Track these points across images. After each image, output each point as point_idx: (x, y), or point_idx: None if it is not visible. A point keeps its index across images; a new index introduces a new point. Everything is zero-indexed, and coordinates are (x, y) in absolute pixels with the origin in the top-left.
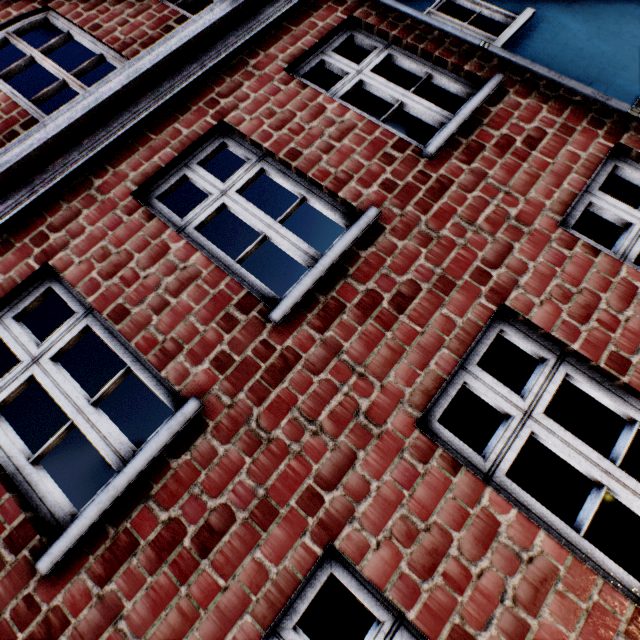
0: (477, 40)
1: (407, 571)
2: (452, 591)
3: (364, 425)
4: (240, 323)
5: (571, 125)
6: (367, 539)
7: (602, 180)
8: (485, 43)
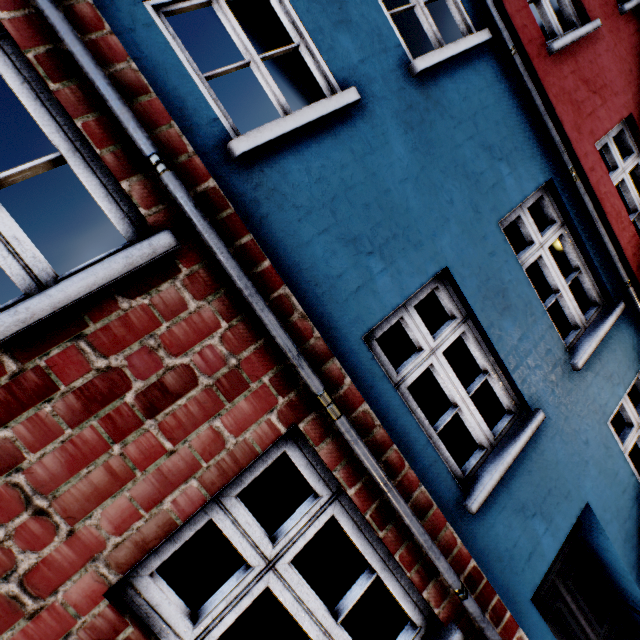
0: (146, 147)
1: None
2: None
3: None
4: None
5: (246, 376)
6: None
7: (251, 478)
8: (157, 163)
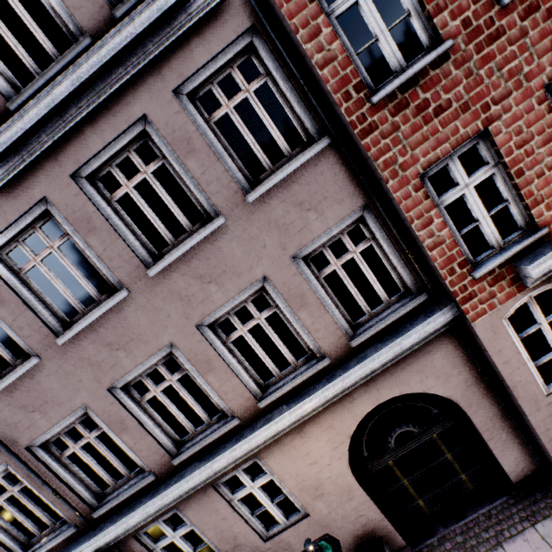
0: None
1: (511, 145)
2: (524, 156)
3: (521, 80)
4: (482, 1)
5: None
6: (502, 130)
7: None
8: None
